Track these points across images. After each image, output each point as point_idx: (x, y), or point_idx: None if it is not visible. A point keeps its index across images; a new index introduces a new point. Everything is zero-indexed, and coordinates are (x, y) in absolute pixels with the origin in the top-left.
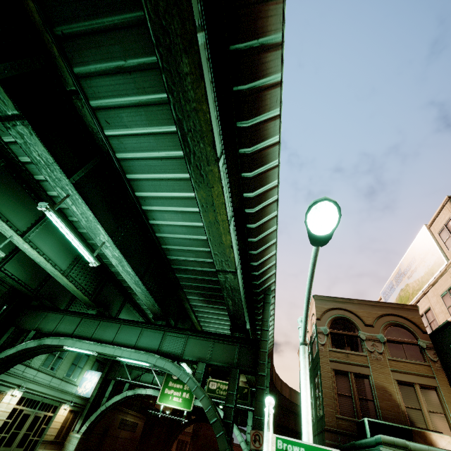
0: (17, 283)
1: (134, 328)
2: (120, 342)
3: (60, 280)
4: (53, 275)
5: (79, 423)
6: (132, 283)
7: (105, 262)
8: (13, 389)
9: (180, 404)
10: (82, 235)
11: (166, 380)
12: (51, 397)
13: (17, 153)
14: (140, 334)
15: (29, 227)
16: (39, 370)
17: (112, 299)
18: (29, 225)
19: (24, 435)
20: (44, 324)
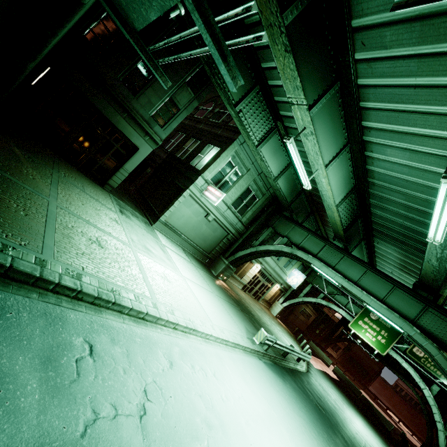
0: (282, 196)
1: (384, 281)
2: (364, 286)
3: (329, 212)
4: (327, 207)
5: (282, 299)
6: (433, 255)
7: (370, 202)
8: (258, 263)
9: (372, 342)
10: (366, 172)
11: (362, 314)
12: (273, 277)
13: (360, 74)
14: (390, 291)
15: (330, 161)
16: (271, 257)
17: (354, 236)
18: (330, 158)
19: (256, 290)
20: (292, 234)
